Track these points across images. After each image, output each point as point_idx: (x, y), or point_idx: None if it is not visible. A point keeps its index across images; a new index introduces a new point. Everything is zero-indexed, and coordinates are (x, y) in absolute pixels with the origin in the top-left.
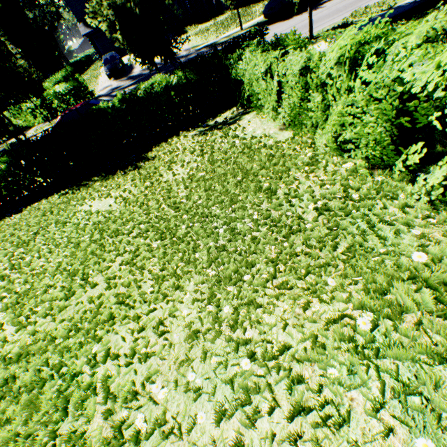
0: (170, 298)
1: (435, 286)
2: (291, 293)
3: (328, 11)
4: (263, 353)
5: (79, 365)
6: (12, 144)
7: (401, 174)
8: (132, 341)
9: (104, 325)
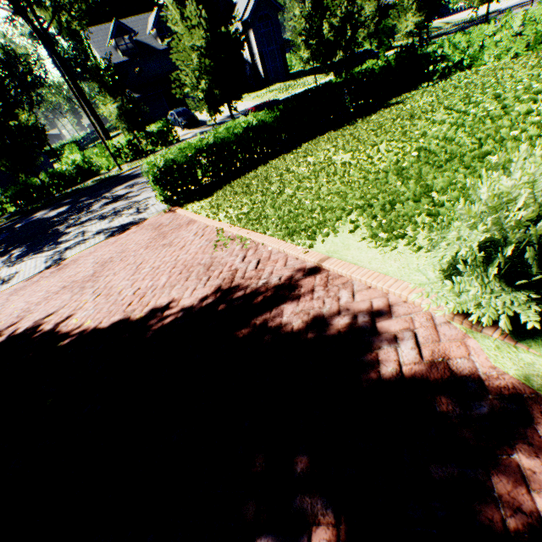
0: None
1: None
2: None
3: None
4: None
5: None
6: (104, 178)
7: None
8: None
9: None
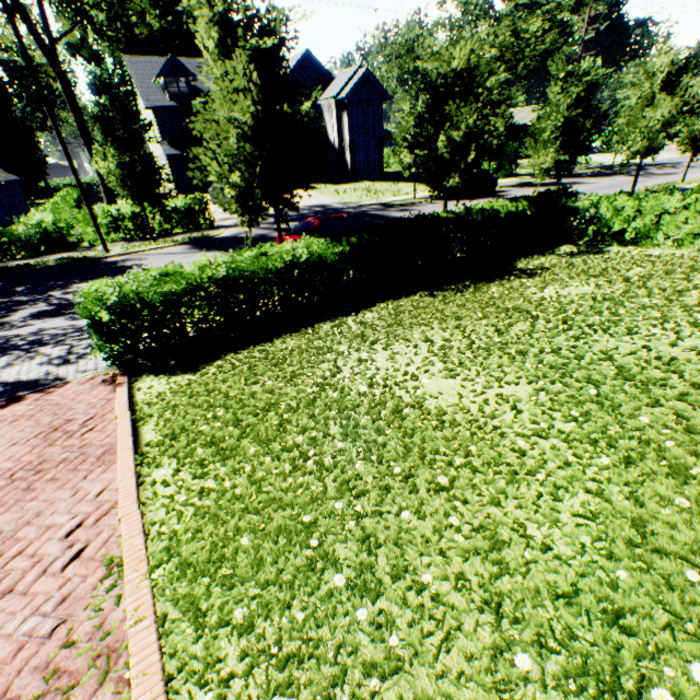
0: None
1: None
2: None
3: None
4: None
5: None
6: (76, 258)
7: None
8: None
9: None
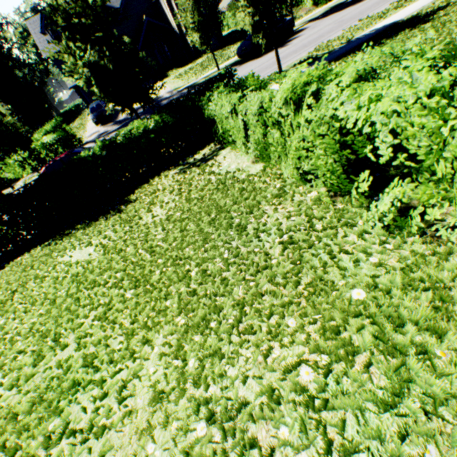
0: (138, 355)
1: (379, 322)
2: (256, 338)
3: (295, 47)
4: (222, 412)
5: (33, 447)
6: None
7: (360, 200)
8: (92, 411)
9: (68, 393)
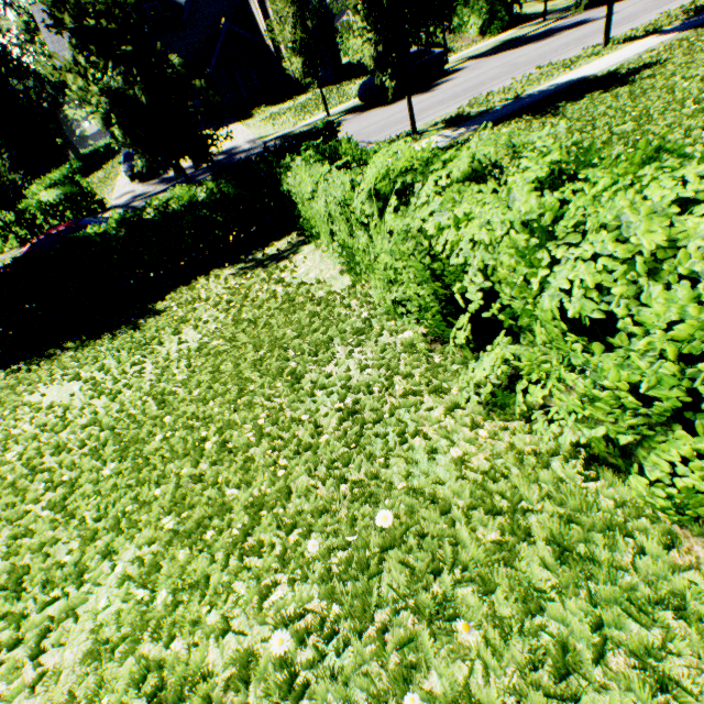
0: (90, 575)
1: (410, 563)
2: (262, 564)
3: (443, 96)
4: (175, 687)
5: None
6: None
7: (466, 353)
8: None
9: None
